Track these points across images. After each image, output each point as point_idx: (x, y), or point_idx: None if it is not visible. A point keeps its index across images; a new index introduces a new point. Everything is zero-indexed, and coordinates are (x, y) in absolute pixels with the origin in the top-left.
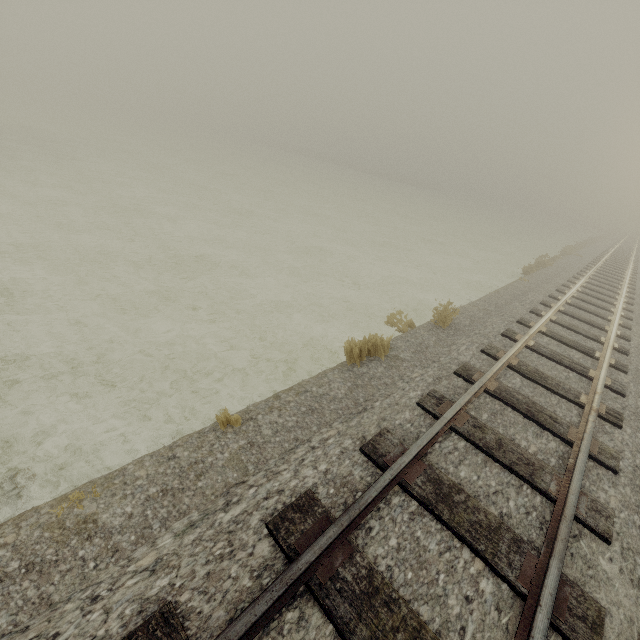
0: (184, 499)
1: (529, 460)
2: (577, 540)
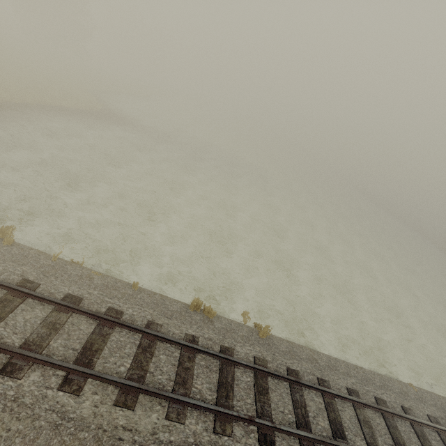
0: (107, 290)
1: (187, 382)
2: (158, 404)
